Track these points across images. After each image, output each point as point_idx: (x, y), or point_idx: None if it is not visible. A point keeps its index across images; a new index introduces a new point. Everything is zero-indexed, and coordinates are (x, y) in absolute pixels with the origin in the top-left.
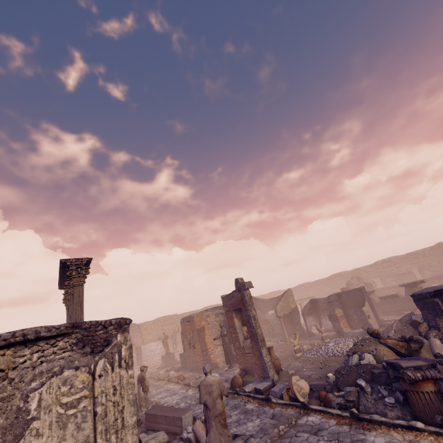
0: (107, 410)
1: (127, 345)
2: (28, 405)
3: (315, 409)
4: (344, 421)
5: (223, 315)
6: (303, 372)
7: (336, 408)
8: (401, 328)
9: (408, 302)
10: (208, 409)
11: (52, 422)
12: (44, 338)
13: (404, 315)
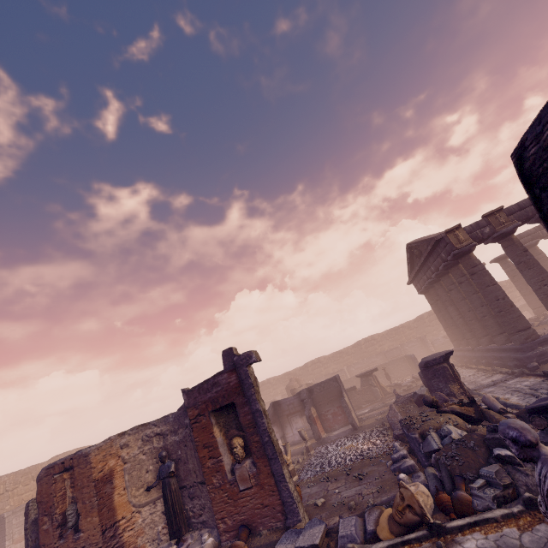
0: None
1: None
2: None
3: (460, 526)
4: (524, 520)
5: (161, 436)
6: (338, 494)
7: (495, 507)
8: (401, 410)
9: (365, 393)
10: None
11: None
12: None
13: (397, 397)
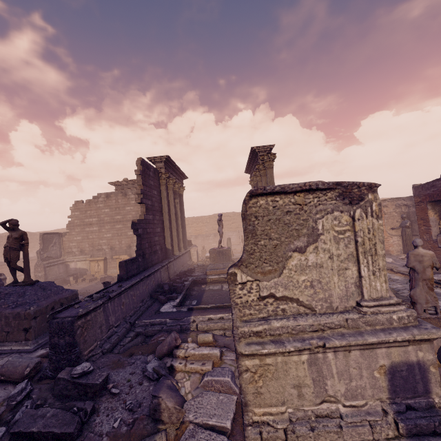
0: (364, 241)
1: (377, 202)
2: (317, 226)
3: None
4: None
5: (406, 207)
6: None
7: None
8: None
9: None
10: (415, 272)
11: (330, 239)
12: (319, 189)
13: None
